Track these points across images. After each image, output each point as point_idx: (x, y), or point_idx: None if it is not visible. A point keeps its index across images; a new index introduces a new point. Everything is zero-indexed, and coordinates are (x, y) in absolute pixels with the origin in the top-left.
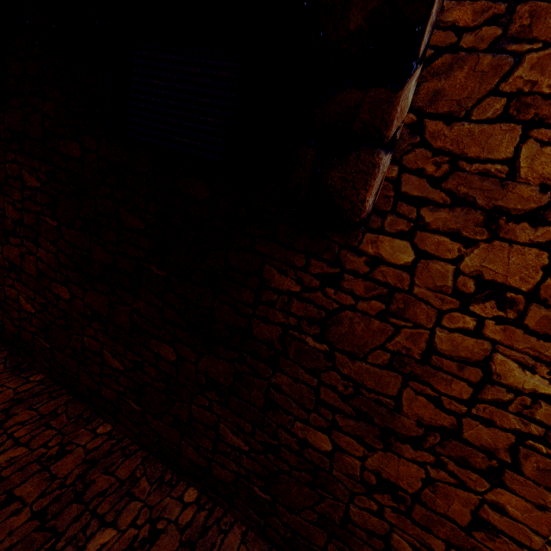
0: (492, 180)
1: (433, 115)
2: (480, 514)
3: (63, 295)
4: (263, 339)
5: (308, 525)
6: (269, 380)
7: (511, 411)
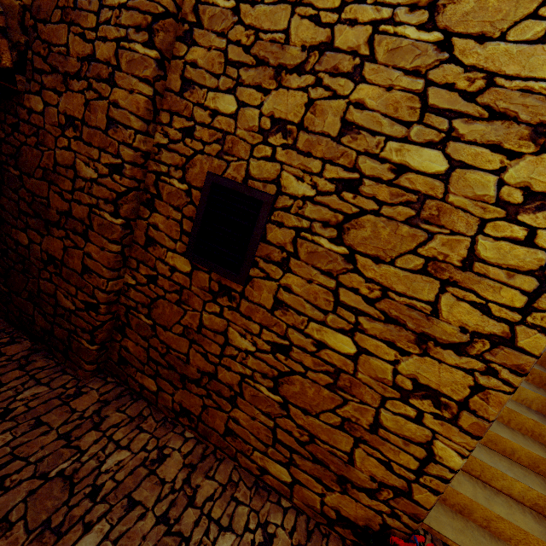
0: (63, 56)
1: (40, 20)
2: (85, 262)
3: None
4: None
5: (25, 302)
6: None
7: (86, 193)
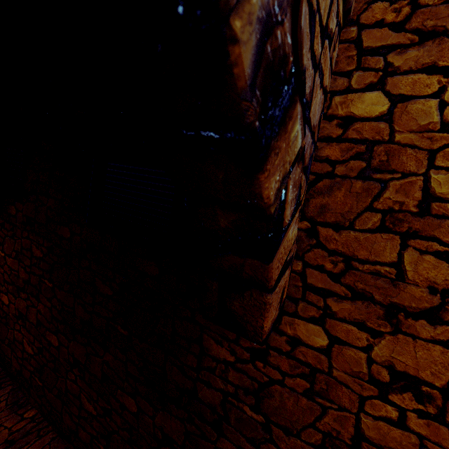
0: (384, 279)
1: (323, 223)
2: None
3: (53, 342)
4: (207, 402)
5: None
6: (215, 443)
7: None
